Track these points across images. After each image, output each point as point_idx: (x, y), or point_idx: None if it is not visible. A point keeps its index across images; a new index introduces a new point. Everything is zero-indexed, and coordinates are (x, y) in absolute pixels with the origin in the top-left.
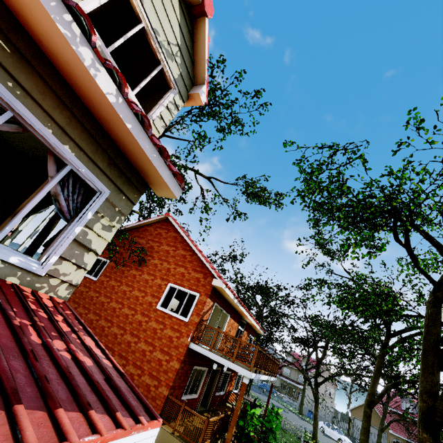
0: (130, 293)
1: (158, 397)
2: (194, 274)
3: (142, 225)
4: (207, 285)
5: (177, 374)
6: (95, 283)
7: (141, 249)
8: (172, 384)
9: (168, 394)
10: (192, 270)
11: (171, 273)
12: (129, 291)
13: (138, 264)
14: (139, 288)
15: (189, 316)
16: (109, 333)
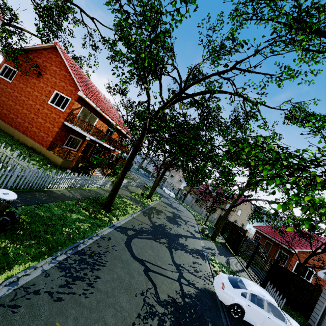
0: (33, 93)
1: (48, 141)
2: (70, 87)
3: (39, 48)
4: (76, 95)
5: (57, 134)
6: (11, 84)
7: (36, 65)
8: (54, 137)
9: (52, 140)
10: (69, 85)
11: (57, 85)
12: (32, 91)
13: (37, 76)
14: (38, 91)
15: (65, 109)
16: (22, 112)
